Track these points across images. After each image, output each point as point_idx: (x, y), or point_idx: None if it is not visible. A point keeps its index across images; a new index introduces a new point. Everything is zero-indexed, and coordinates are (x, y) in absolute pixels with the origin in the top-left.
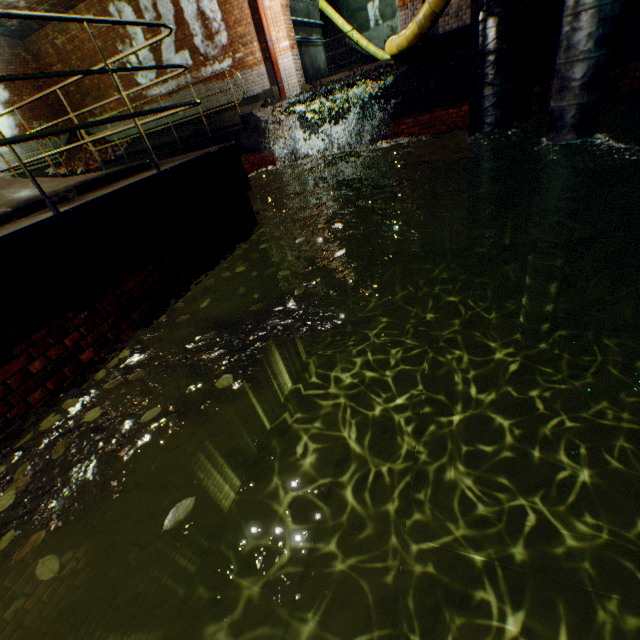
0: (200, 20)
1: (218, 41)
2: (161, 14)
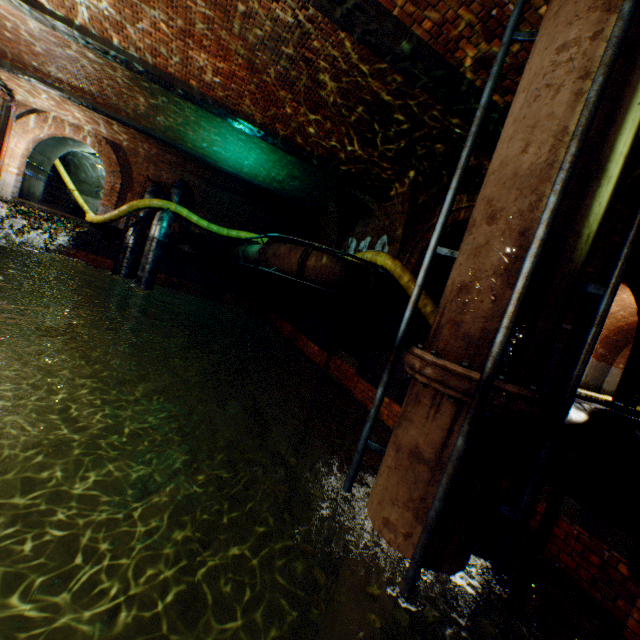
0: None
1: None
2: None
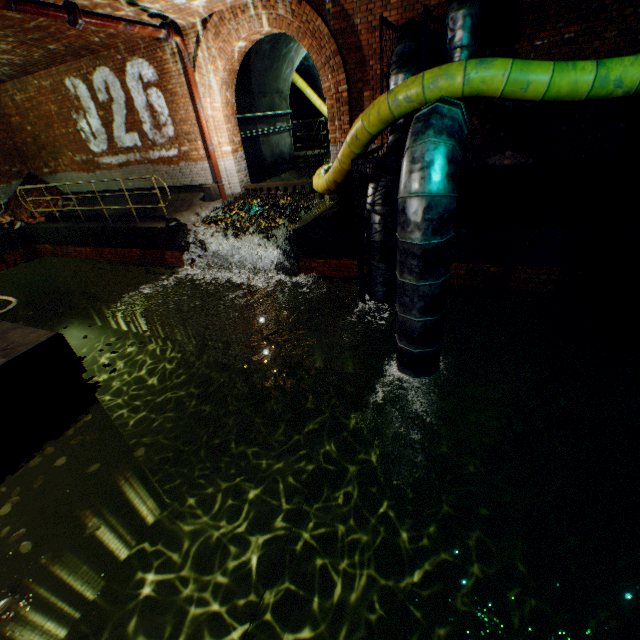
0: (149, 111)
1: (165, 132)
2: (113, 97)
